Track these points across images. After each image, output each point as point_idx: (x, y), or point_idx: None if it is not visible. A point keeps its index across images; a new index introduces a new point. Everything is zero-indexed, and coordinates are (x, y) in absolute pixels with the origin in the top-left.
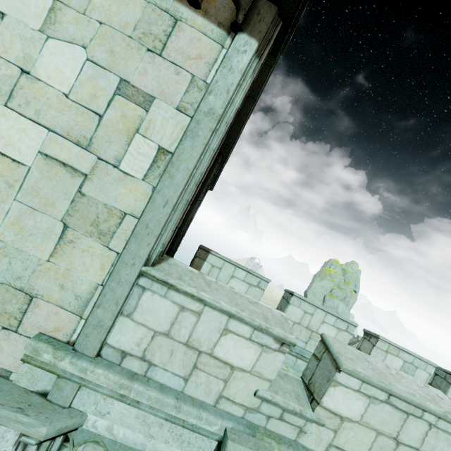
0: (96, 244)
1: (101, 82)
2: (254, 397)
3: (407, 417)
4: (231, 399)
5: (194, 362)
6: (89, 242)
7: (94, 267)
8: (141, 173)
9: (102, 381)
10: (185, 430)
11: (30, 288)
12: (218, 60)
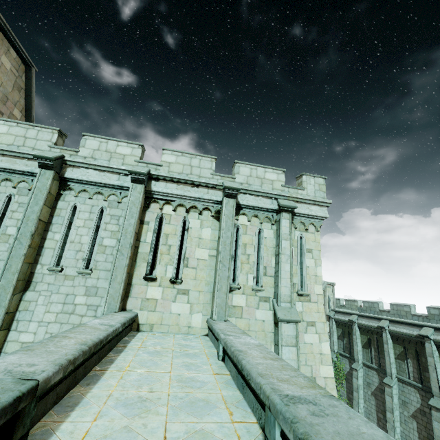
0: None
1: None
2: None
3: (27, 129)
4: None
5: None
6: None
7: None
8: None
9: None
10: None
11: None
12: None
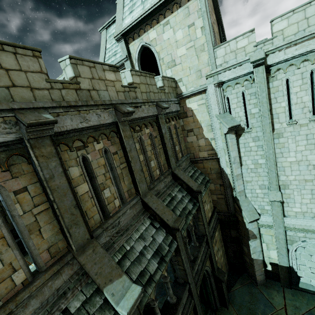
0: (203, 53)
1: (185, 30)
2: (253, 48)
3: (304, 10)
4: (248, 53)
5: (235, 54)
6: (201, 54)
7: (205, 56)
8: (201, 35)
9: (220, 69)
10: (243, 66)
11: (199, 69)
12: (198, 3)
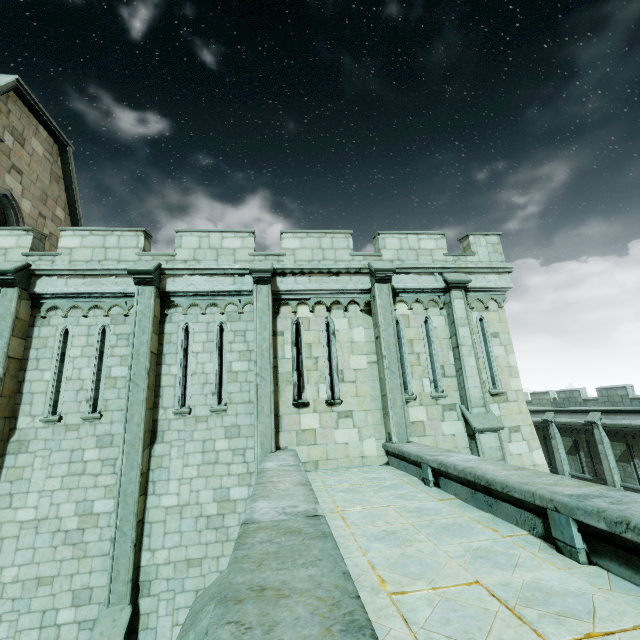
0: None
1: None
2: (23, 256)
3: (105, 237)
4: (11, 261)
5: None
6: None
7: None
8: None
9: None
10: None
11: None
12: None
